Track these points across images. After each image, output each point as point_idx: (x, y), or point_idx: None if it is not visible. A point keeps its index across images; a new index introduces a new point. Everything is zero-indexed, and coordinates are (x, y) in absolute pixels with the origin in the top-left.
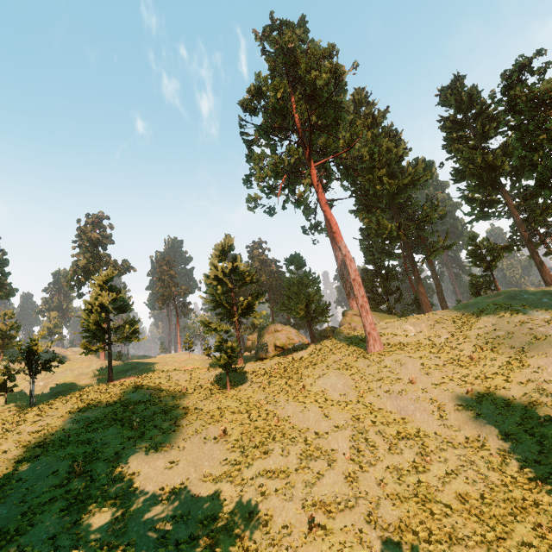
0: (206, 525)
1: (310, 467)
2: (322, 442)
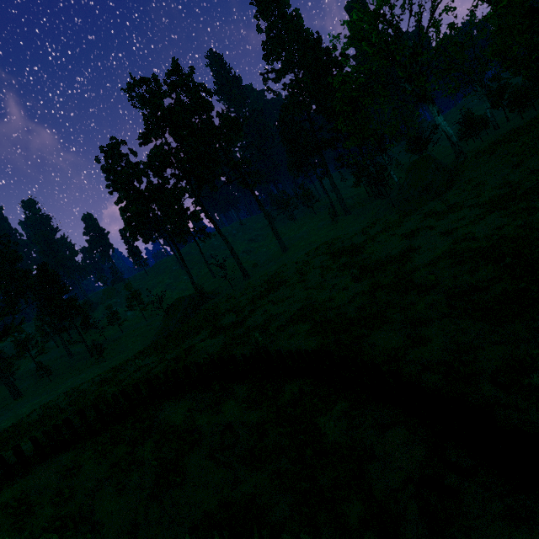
0: None
1: None
2: None
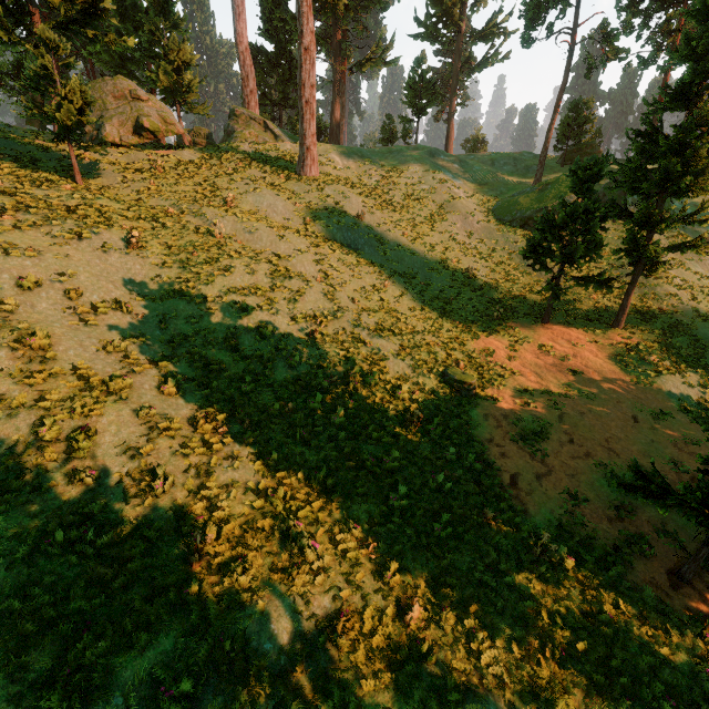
0: (178, 344)
1: (287, 286)
2: (286, 265)
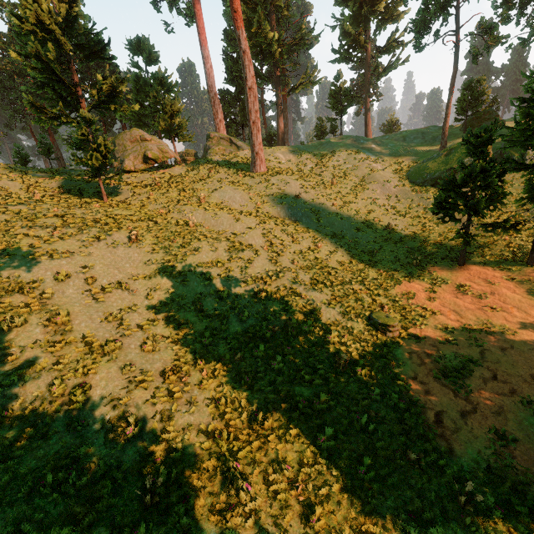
0: (159, 310)
1: (241, 257)
2: (241, 240)
